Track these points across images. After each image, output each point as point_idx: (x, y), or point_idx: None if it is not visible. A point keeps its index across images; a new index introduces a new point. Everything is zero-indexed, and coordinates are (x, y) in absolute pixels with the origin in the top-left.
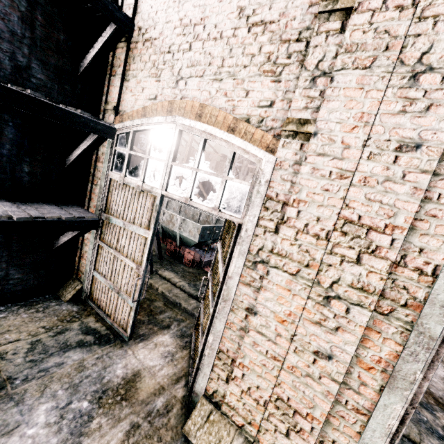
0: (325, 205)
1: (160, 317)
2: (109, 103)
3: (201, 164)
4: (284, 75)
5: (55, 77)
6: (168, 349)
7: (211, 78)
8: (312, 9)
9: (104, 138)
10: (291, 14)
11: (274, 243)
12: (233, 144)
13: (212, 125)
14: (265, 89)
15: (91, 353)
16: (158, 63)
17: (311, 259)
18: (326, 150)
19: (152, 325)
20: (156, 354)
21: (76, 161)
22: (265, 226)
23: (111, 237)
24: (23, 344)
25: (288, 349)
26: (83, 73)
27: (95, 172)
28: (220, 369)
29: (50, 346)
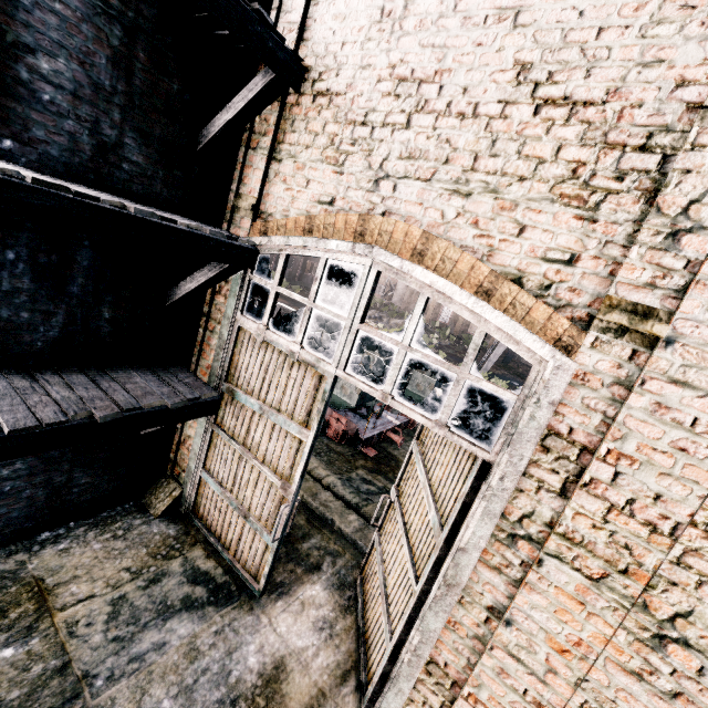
0: (676, 475)
1: (304, 547)
2: (243, 196)
3: (416, 339)
4: (604, 211)
5: (160, 157)
6: (323, 613)
7: (449, 187)
8: (683, 92)
9: (239, 268)
10: (633, 95)
11: (556, 512)
12: (487, 321)
13: (445, 275)
14: (561, 230)
15: (206, 622)
16: (341, 140)
17: (633, 562)
18: (690, 377)
19: (294, 564)
20: (305, 623)
21: (185, 298)
22: (540, 479)
23: (236, 423)
24: (100, 605)
25: (570, 700)
26: (205, 147)
27: (211, 310)
28: (429, 689)
29: (141, 608)
